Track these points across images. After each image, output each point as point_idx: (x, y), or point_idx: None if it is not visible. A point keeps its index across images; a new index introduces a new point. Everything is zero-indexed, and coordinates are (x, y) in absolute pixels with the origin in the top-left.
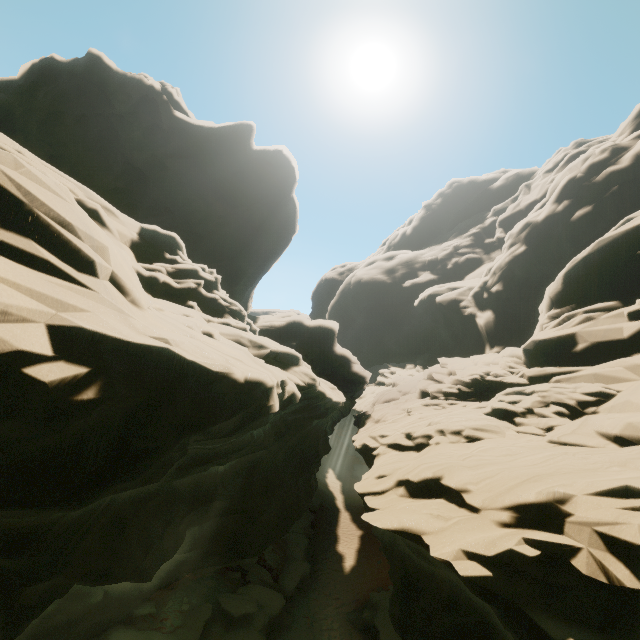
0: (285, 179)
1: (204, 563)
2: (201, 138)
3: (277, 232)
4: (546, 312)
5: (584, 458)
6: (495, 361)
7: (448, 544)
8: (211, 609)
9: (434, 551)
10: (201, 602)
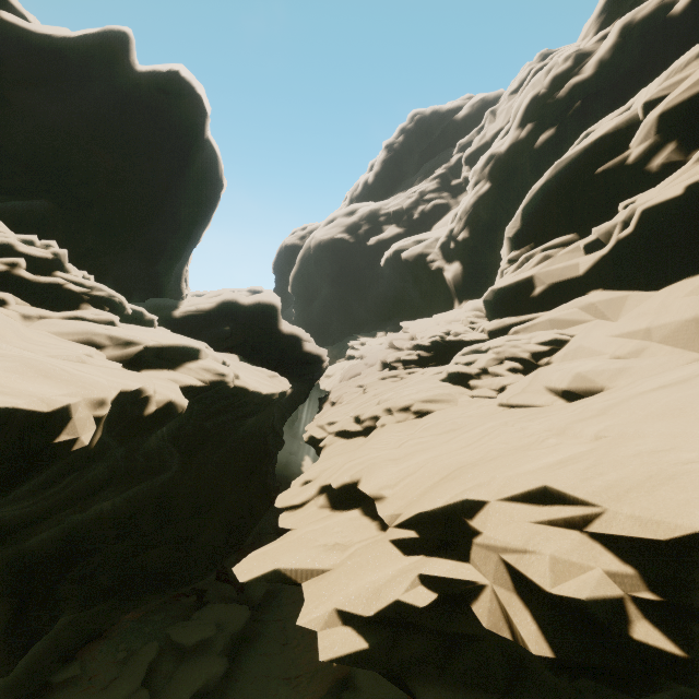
0: (192, 113)
1: (138, 603)
2: (52, 54)
3: (197, 189)
4: (507, 256)
5: (522, 429)
6: (457, 318)
7: (324, 600)
8: (157, 647)
9: (303, 616)
10: (144, 643)
